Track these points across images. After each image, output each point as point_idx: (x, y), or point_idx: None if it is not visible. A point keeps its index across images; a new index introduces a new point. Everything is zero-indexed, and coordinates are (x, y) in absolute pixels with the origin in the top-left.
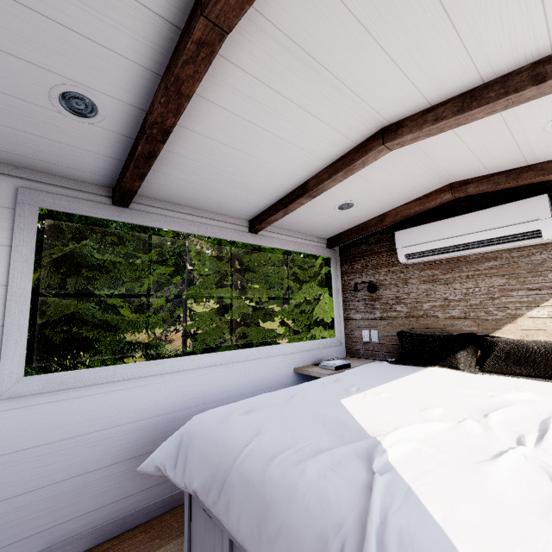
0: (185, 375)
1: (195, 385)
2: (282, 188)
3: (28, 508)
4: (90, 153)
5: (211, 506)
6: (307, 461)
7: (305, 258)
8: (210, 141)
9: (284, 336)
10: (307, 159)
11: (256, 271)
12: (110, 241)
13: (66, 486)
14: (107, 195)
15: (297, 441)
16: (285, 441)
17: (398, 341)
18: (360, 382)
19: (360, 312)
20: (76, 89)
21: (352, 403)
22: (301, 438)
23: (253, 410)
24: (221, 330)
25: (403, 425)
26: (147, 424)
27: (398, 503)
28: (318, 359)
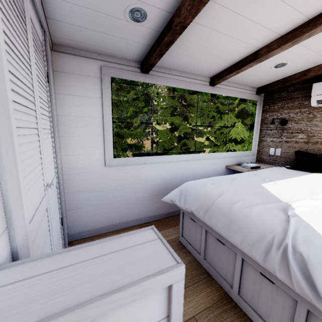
0: (173, 164)
1: (178, 169)
2: (239, 55)
3: (119, 207)
4: (135, 43)
5: (200, 217)
6: (252, 206)
7: (228, 97)
8: (204, 28)
9: (208, 147)
10: (265, 34)
11: (195, 106)
12: (115, 87)
13: (131, 202)
14: (138, 67)
15: (244, 198)
16: (238, 198)
17: (295, 156)
18: (270, 176)
19: (271, 137)
20: (139, 5)
21: (268, 186)
22: (245, 198)
23: (215, 183)
24: (172, 141)
25: (301, 199)
26: (158, 183)
27: (302, 227)
28: (239, 162)
